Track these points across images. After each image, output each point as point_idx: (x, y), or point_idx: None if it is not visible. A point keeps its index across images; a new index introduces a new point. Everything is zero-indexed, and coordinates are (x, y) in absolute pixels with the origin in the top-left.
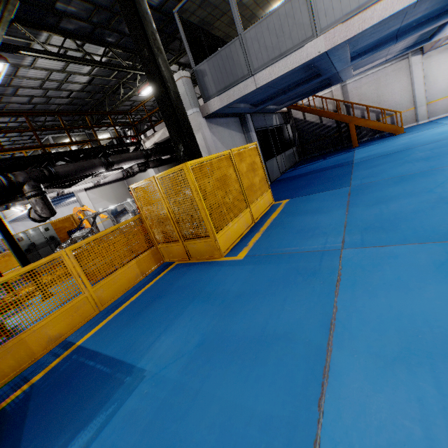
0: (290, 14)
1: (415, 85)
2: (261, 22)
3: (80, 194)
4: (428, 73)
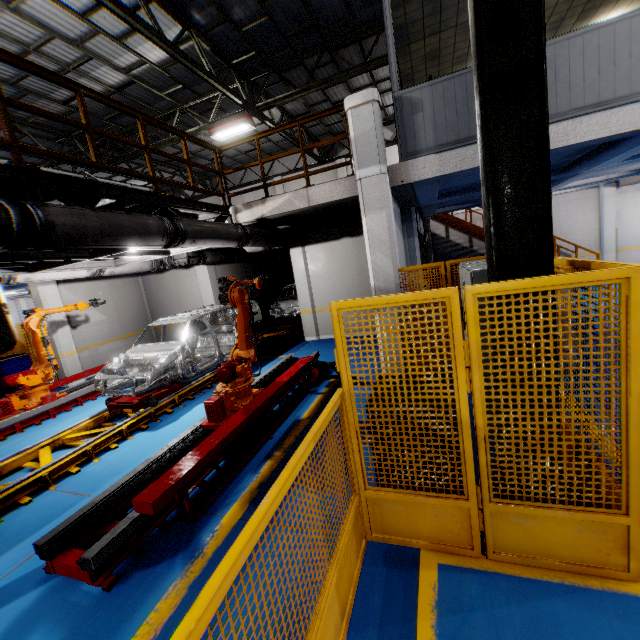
0: (637, 36)
1: (604, 223)
2: (571, 38)
3: (43, 289)
4: (620, 212)
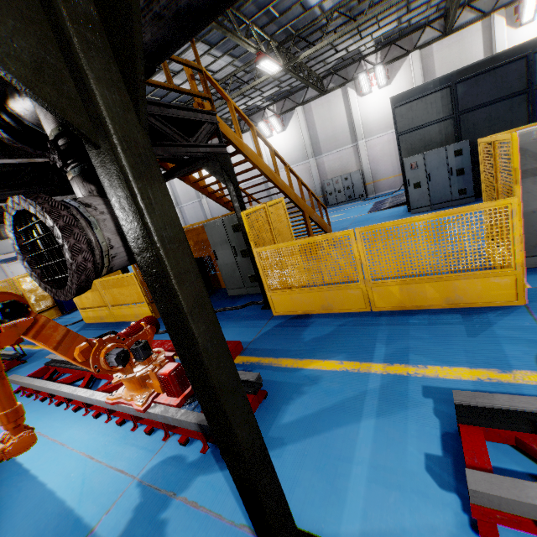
0: None
1: (11, 276)
2: None
3: None
4: (15, 271)
